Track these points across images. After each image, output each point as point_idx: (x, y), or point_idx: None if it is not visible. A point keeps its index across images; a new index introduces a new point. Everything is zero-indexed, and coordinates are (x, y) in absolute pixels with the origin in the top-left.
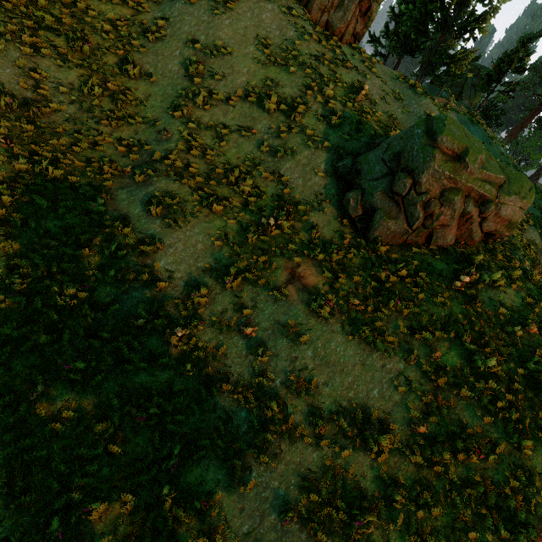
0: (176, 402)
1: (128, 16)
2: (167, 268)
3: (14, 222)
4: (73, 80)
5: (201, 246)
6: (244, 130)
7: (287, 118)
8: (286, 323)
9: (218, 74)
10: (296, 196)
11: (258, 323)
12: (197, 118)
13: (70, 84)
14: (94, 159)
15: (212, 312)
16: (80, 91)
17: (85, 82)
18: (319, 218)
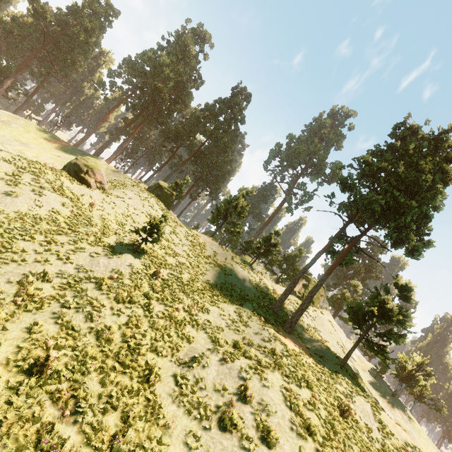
0: None
1: None
2: None
3: None
4: None
5: None
6: None
7: None
8: None
9: None
10: None
11: None
12: None
13: None
14: None
15: None
16: None
17: None
18: None
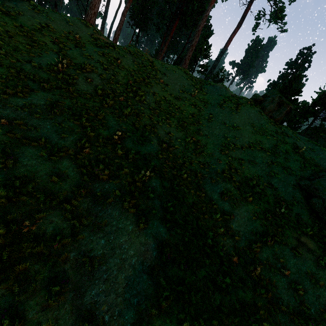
0: (261, 313)
1: (197, 112)
2: (236, 229)
3: (179, 198)
4: (181, 136)
5: (246, 218)
6: (251, 162)
7: (270, 158)
8: (305, 272)
9: (235, 136)
10: (283, 196)
11: (288, 268)
12: (230, 155)
13: (180, 137)
14: (192, 170)
15: (262, 257)
16: (183, 140)
17: (187, 137)
18: (297, 210)
